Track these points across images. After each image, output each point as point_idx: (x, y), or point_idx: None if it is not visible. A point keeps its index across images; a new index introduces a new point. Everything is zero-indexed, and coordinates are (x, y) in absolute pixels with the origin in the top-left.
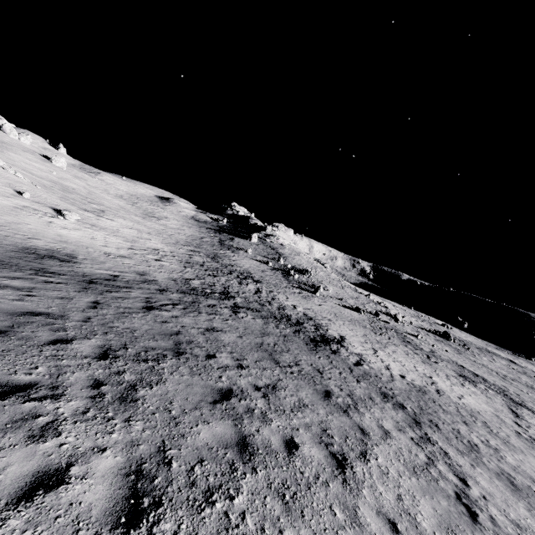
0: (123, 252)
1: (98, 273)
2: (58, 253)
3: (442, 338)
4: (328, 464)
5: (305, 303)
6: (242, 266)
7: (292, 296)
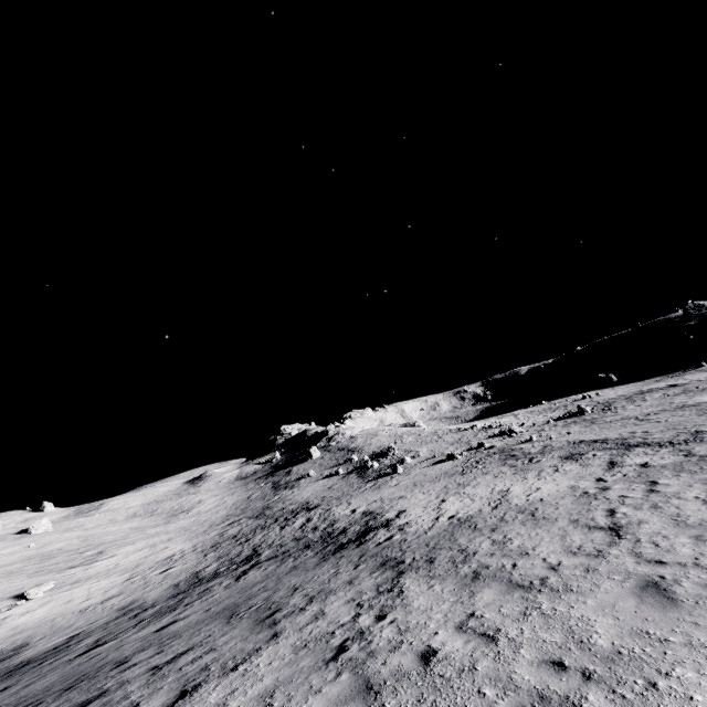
0: (112, 592)
1: (48, 647)
2: (0, 655)
3: (576, 418)
4: (162, 706)
5: (374, 496)
6: (300, 499)
7: (358, 497)
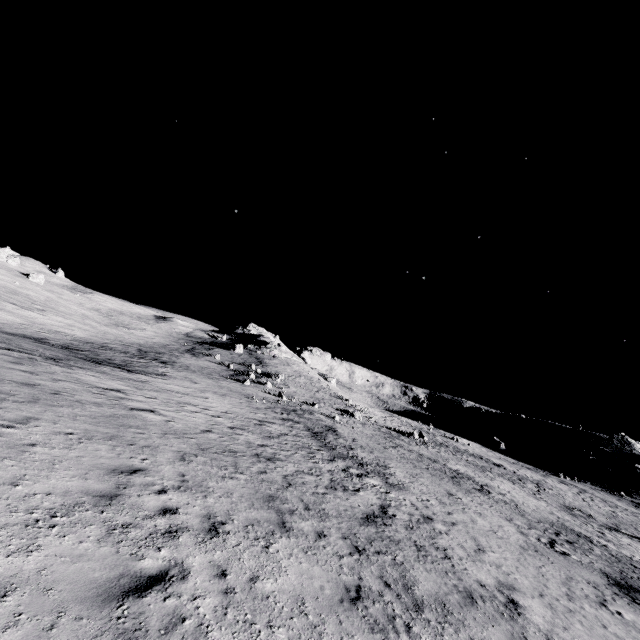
0: (3, 321)
1: None
2: None
3: (401, 435)
4: None
5: (195, 377)
6: (180, 361)
7: (191, 374)
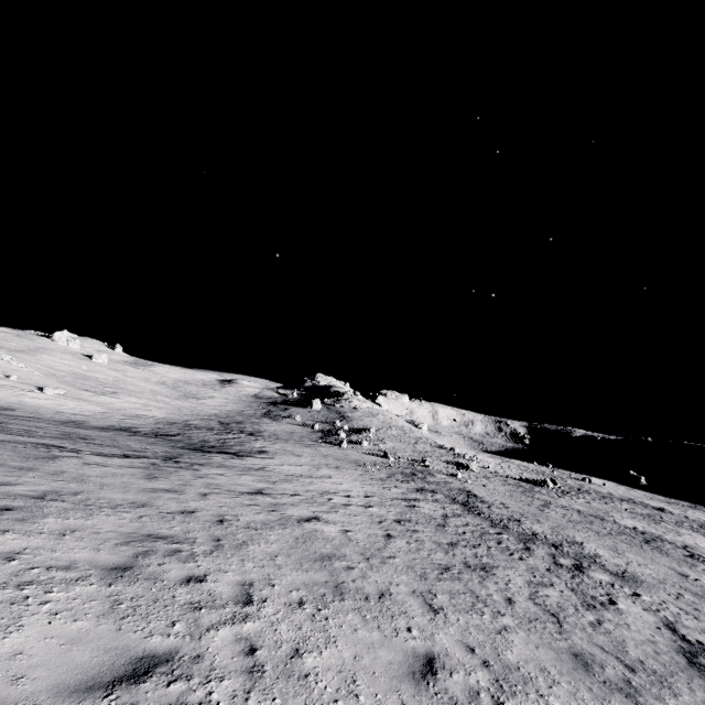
0: (86, 413)
1: (16, 415)
2: None
3: (532, 485)
4: None
5: (293, 448)
6: (264, 428)
7: (285, 444)
